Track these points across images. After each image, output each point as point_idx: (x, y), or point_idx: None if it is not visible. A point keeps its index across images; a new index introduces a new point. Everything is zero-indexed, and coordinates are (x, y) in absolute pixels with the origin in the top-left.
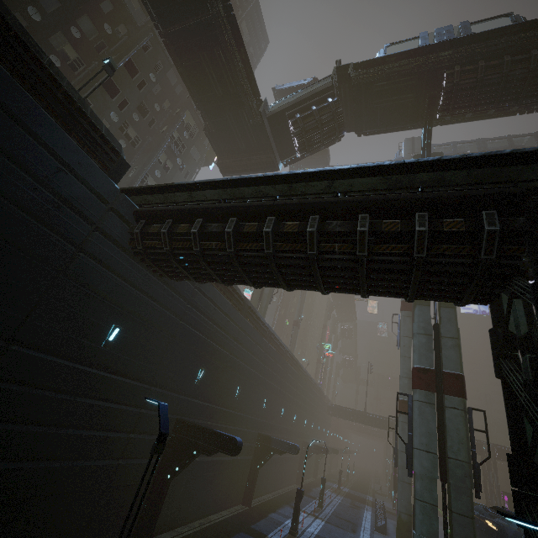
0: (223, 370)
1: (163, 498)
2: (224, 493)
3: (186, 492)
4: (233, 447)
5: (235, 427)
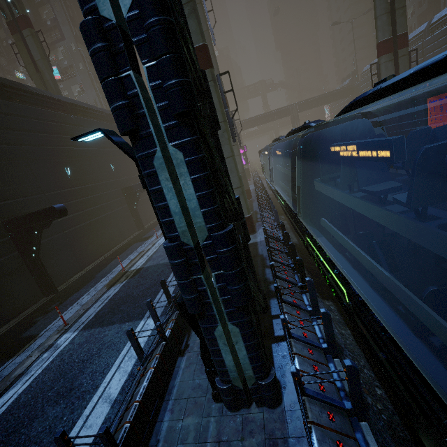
0: (26, 163)
1: (42, 266)
2: (117, 234)
3: (75, 251)
4: (56, 213)
5: (90, 196)
